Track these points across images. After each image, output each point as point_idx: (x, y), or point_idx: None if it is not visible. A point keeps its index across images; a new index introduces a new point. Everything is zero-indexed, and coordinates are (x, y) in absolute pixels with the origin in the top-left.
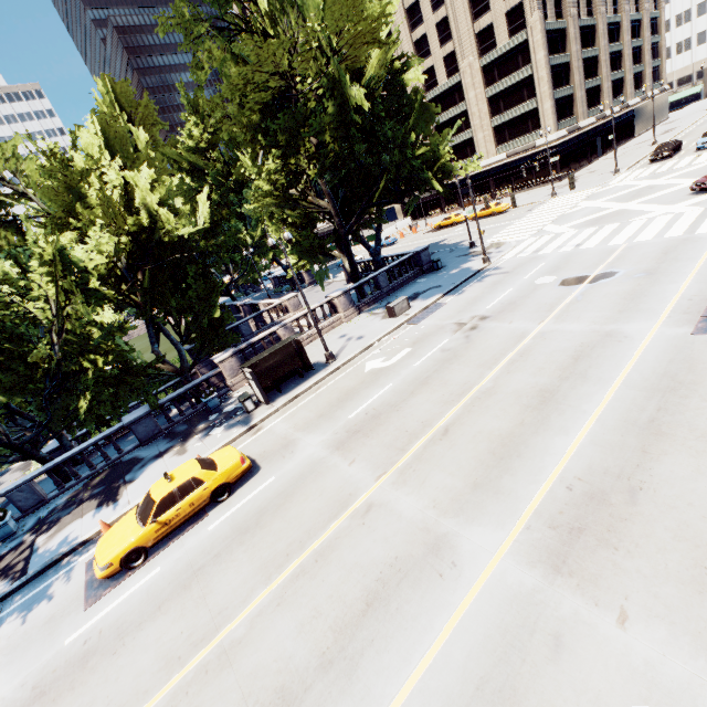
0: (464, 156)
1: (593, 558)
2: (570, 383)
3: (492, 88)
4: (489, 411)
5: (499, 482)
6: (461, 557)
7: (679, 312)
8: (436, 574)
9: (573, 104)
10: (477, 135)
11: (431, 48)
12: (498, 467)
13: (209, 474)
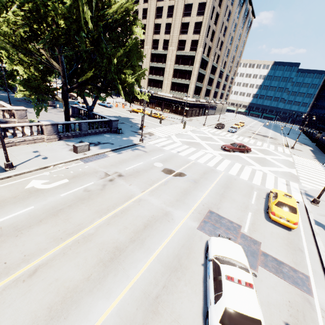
0: (157, 86)
1: None
2: (133, 247)
3: (177, 66)
4: (77, 258)
5: None
6: None
7: (197, 211)
8: None
9: (201, 91)
10: (165, 81)
11: (161, 31)
12: None
13: None
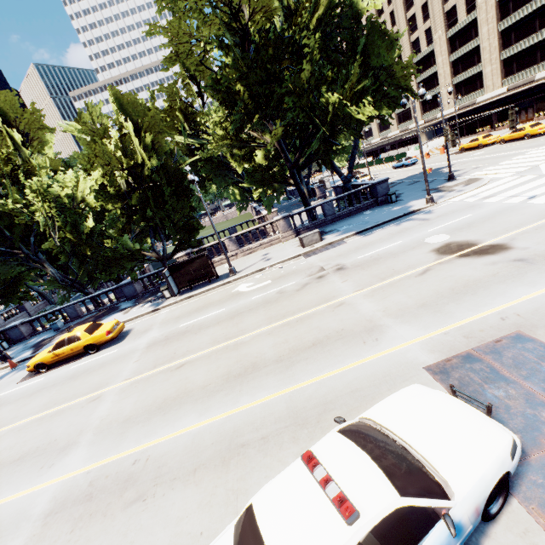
0: (531, 62)
1: (61, 525)
2: (273, 368)
3: None
4: (213, 363)
5: (133, 426)
6: (58, 464)
7: (465, 331)
8: (42, 465)
9: None
10: None
11: None
12: (149, 414)
13: (85, 335)
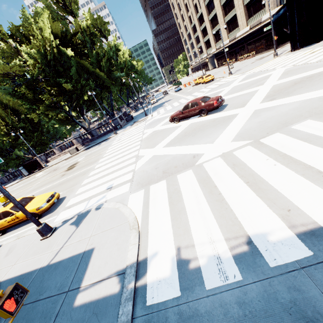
0: (235, 26)
1: None
2: None
3: None
4: None
5: None
6: None
7: None
8: None
9: None
10: (237, 12)
11: None
12: None
13: None
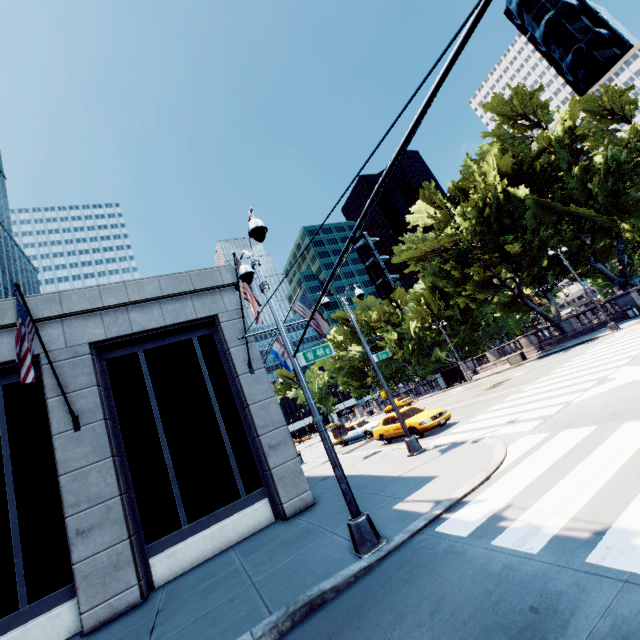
0: None
1: None
2: None
3: None
4: None
5: None
6: None
7: None
8: None
9: None
10: None
11: None
12: None
13: (396, 401)
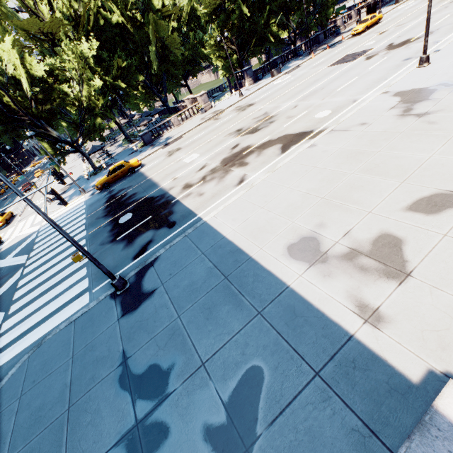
0: None
1: None
2: None
3: None
4: None
5: None
6: None
7: None
8: None
9: None
10: None
11: None
12: None
13: (377, 15)
